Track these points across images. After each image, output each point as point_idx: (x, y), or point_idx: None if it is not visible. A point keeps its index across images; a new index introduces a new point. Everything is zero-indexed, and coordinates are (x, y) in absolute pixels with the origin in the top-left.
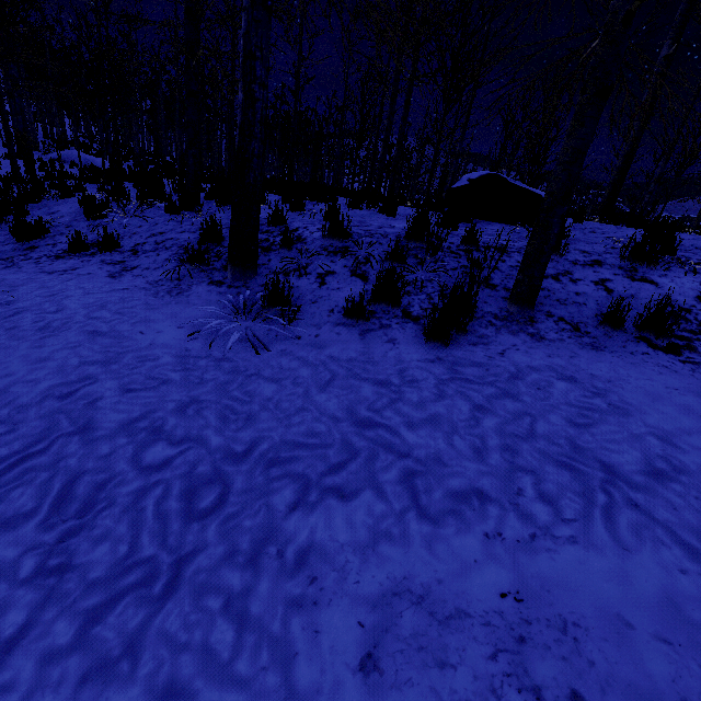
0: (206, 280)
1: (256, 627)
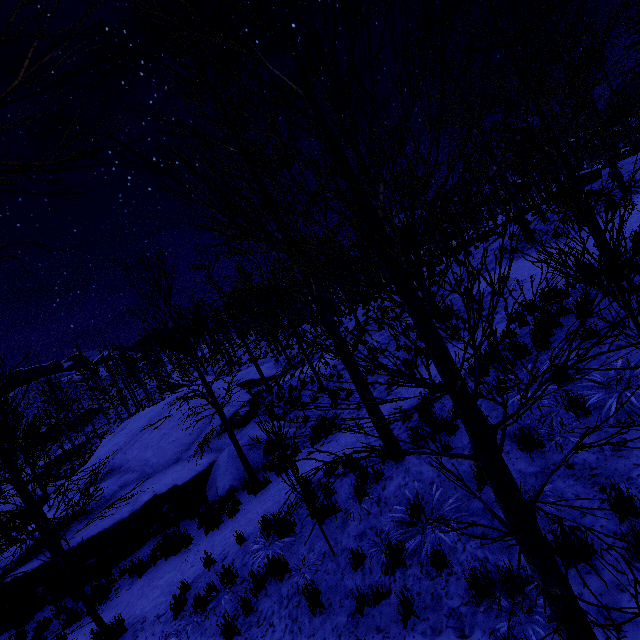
0: (524, 251)
1: (633, 226)
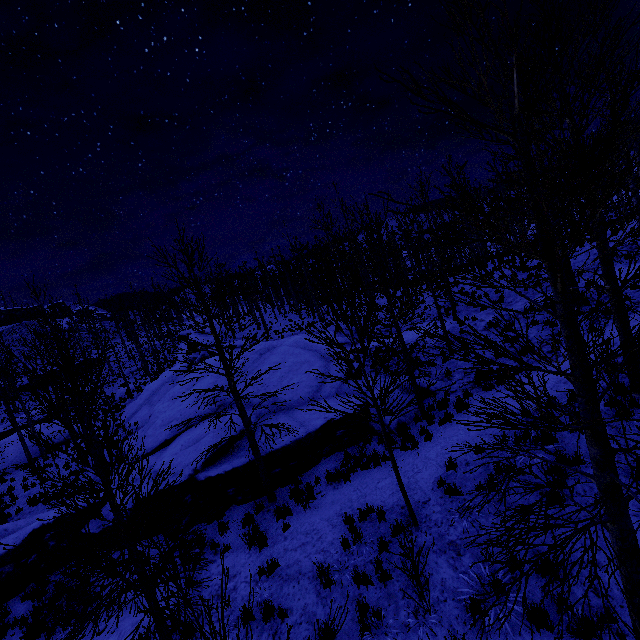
0: None
1: None
